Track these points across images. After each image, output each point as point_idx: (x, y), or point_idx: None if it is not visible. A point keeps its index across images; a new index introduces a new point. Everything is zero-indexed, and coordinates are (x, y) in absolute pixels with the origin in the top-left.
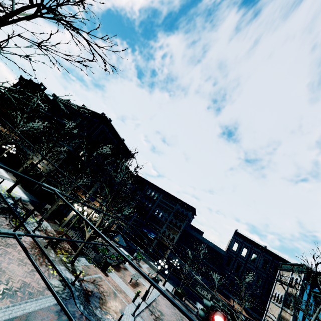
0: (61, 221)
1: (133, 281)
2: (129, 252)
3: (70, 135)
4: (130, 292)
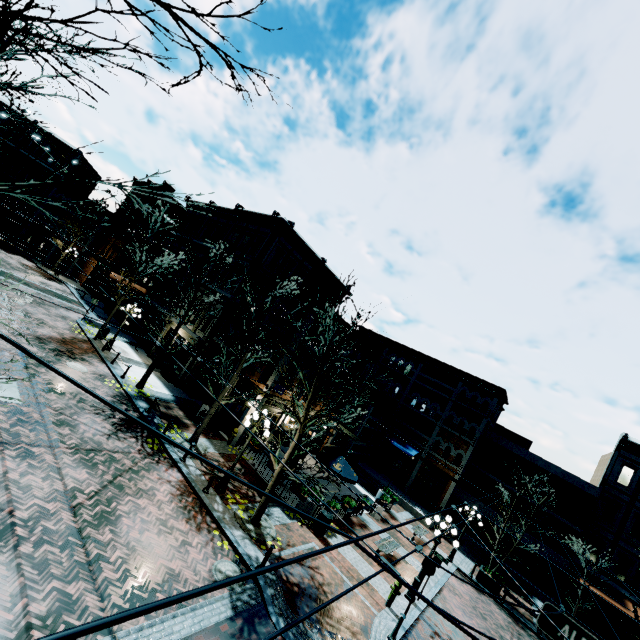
0: (231, 436)
1: (383, 554)
2: (367, 485)
3: (225, 269)
4: (378, 581)
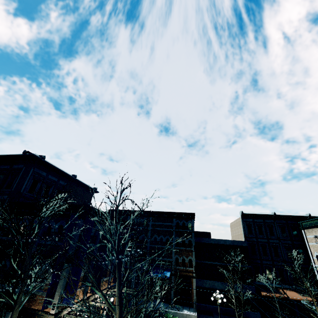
0: None
1: None
2: None
3: None
4: None
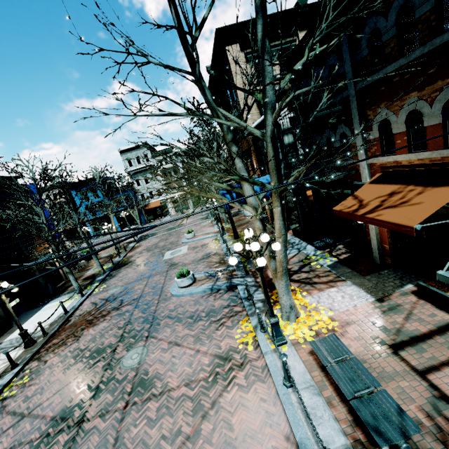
0: None
1: None
2: None
3: None
4: None
